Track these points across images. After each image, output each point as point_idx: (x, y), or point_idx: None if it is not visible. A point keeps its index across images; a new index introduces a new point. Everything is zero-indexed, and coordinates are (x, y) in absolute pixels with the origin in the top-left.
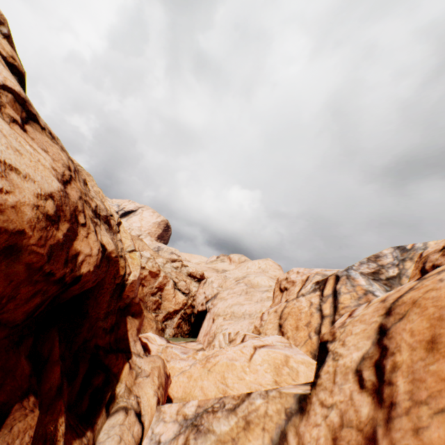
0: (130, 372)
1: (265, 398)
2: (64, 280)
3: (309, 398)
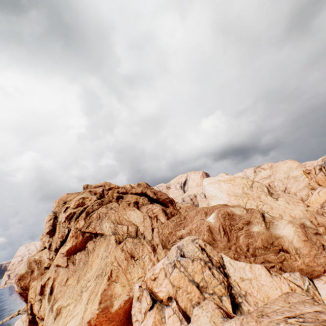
0: None
1: None
2: None
3: None
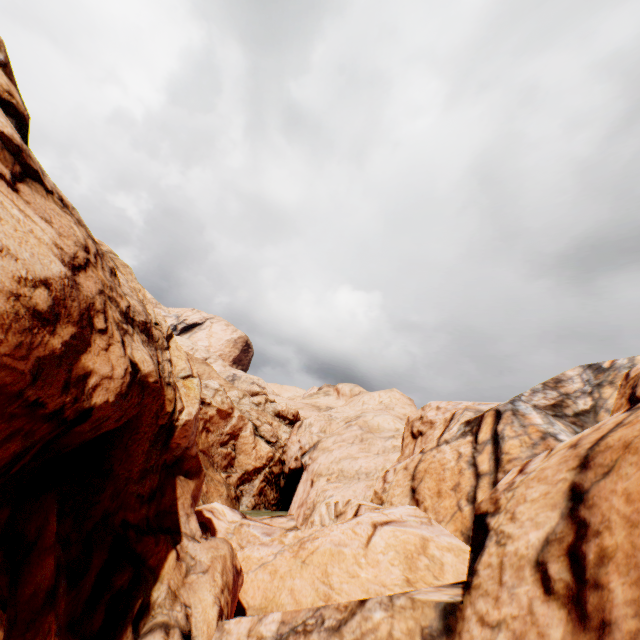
0: (177, 565)
1: (388, 609)
2: (62, 415)
3: (460, 610)
